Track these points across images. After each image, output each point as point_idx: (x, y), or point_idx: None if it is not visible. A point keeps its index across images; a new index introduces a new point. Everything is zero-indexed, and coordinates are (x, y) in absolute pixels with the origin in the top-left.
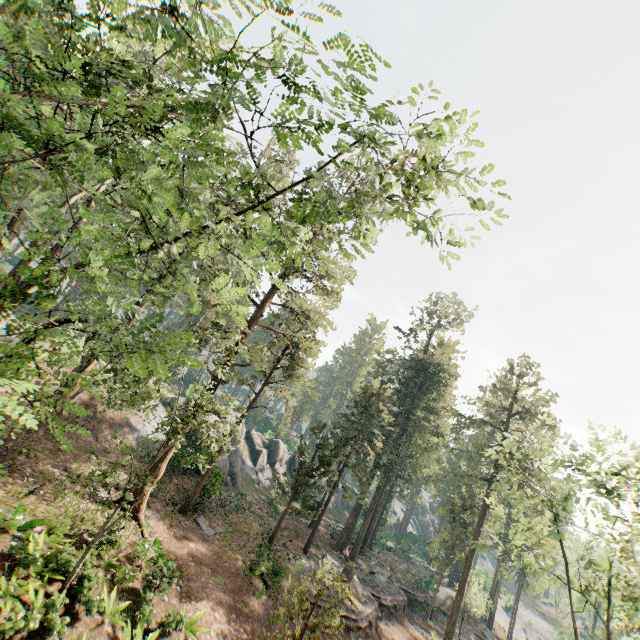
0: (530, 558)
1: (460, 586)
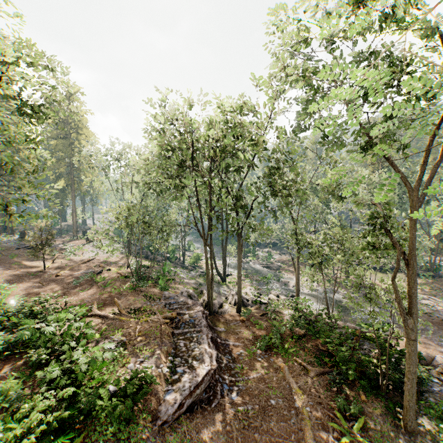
0: (101, 188)
1: (74, 214)
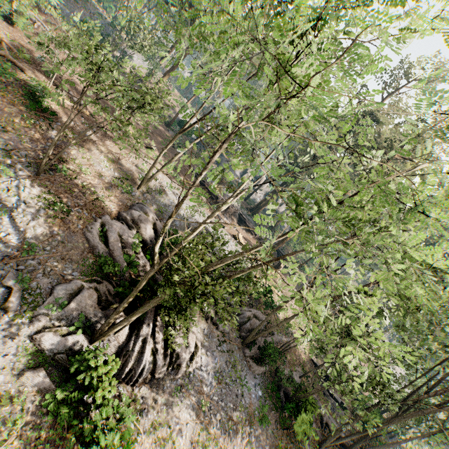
0: None
1: None
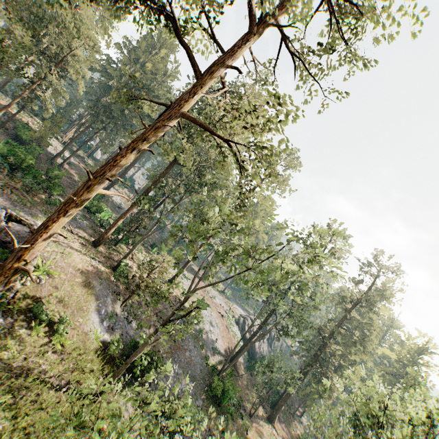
0: None
1: None
